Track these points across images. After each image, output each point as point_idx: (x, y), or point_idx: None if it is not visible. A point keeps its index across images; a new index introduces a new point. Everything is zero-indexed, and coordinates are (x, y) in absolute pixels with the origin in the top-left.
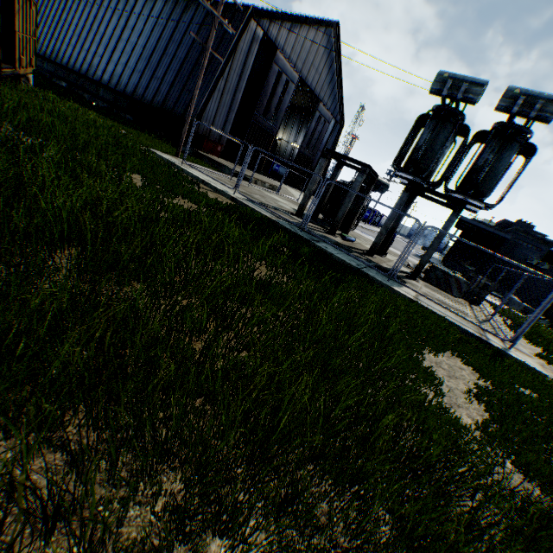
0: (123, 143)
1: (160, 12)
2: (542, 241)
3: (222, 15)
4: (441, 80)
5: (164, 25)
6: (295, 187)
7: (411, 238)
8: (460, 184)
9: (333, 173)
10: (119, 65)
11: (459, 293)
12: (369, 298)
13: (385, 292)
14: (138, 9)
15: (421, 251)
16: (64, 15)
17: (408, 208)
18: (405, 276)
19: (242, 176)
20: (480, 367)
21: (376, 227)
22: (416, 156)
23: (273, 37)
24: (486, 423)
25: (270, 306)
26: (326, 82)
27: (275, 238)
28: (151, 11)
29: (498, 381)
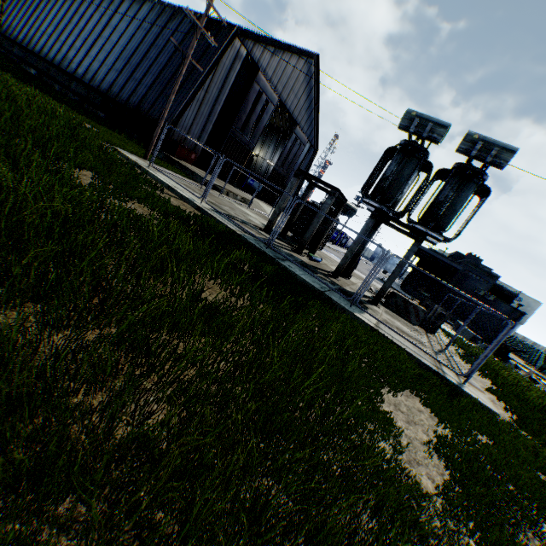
0: (81, 137)
1: (145, 17)
2: (488, 274)
3: (207, 30)
4: (409, 117)
5: (148, 30)
6: (268, 202)
7: (375, 264)
8: (422, 216)
9: (304, 193)
10: (96, 61)
11: (418, 324)
12: (330, 327)
13: (347, 319)
14: (123, 10)
15: (382, 275)
16: (43, 4)
17: (373, 234)
18: (367, 300)
19: (210, 186)
20: (439, 409)
21: (342, 248)
22: (383, 186)
23: (256, 58)
24: (447, 486)
25: (214, 337)
26: (304, 107)
27: (235, 255)
28: (136, 15)
29: (457, 426)
